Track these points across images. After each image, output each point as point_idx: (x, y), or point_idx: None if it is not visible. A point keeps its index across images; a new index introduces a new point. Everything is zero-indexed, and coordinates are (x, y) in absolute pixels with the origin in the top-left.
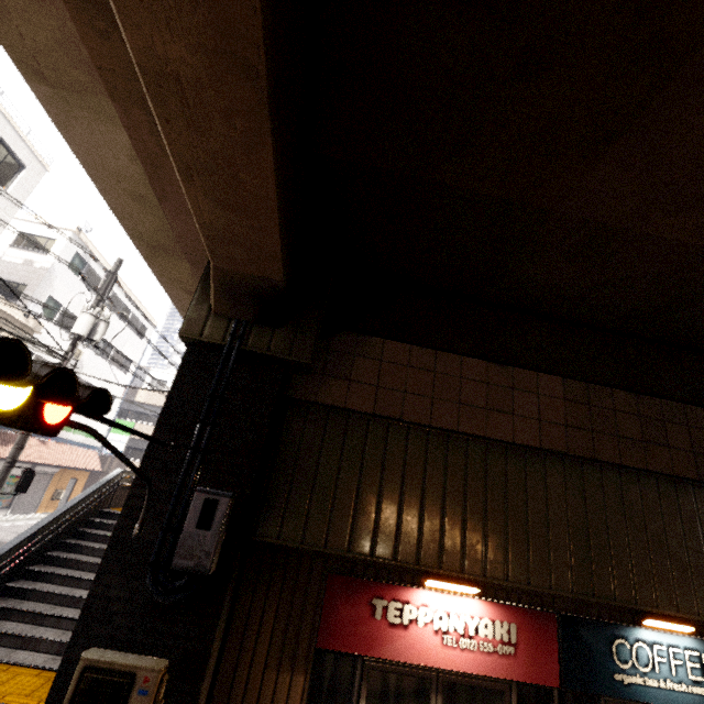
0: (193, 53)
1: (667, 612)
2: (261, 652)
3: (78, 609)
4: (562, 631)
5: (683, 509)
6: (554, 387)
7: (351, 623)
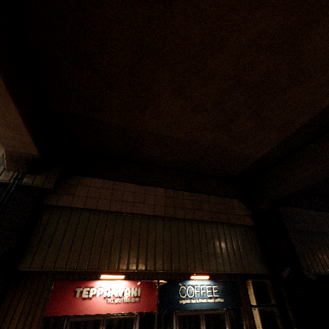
0: None
1: (199, 272)
2: (13, 325)
3: None
4: (160, 287)
5: (207, 233)
6: (161, 192)
7: (63, 301)
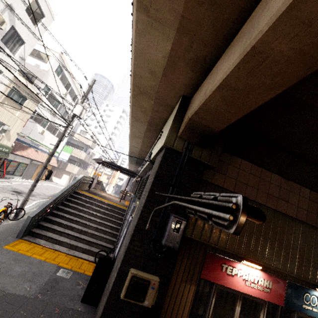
0: (290, 50)
1: None
2: (180, 275)
3: (73, 232)
4: (287, 287)
5: None
6: (306, 193)
7: (213, 271)
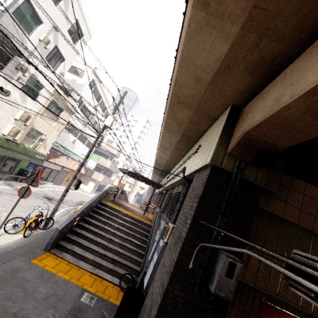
0: None
1: None
2: None
3: (98, 247)
4: None
5: None
6: None
7: None
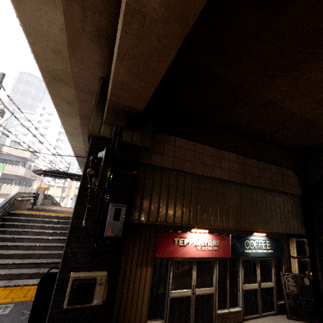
0: (161, 7)
1: (260, 230)
2: (134, 262)
3: (13, 259)
4: (231, 240)
5: (266, 199)
6: (234, 158)
7: (166, 247)
